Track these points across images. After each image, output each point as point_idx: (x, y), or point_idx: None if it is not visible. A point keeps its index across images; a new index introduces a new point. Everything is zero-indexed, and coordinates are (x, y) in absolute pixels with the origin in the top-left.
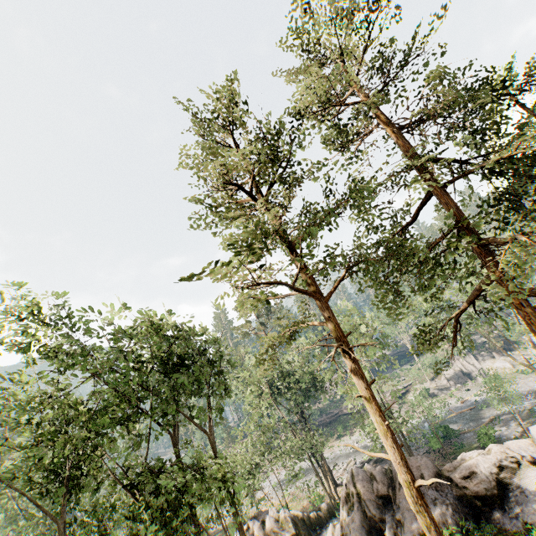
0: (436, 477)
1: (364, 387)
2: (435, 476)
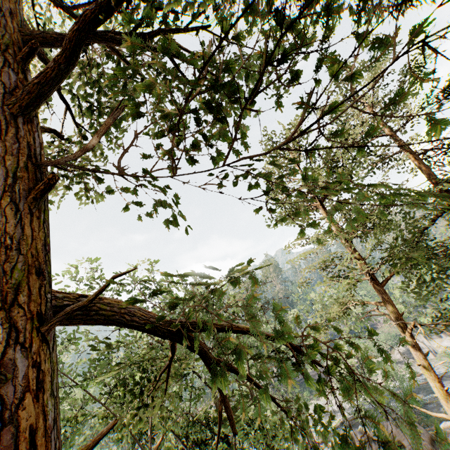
0: (431, 442)
1: (422, 357)
2: (430, 440)
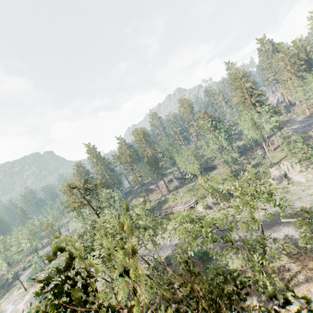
0: None
1: None
2: None
